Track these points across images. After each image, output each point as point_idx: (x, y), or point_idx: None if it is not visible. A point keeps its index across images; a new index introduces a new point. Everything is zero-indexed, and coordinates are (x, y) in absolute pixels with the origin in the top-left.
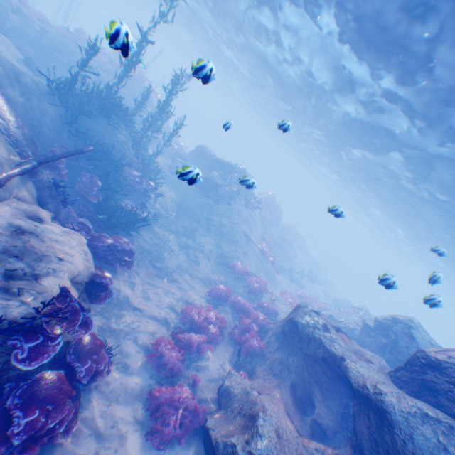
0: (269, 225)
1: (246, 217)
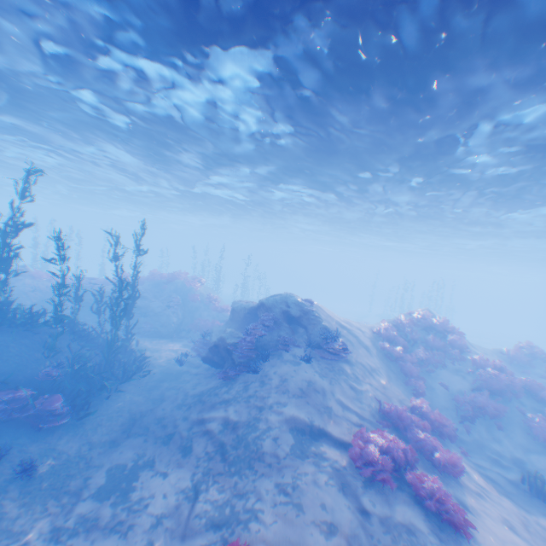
0: (439, 370)
1: (305, 380)
